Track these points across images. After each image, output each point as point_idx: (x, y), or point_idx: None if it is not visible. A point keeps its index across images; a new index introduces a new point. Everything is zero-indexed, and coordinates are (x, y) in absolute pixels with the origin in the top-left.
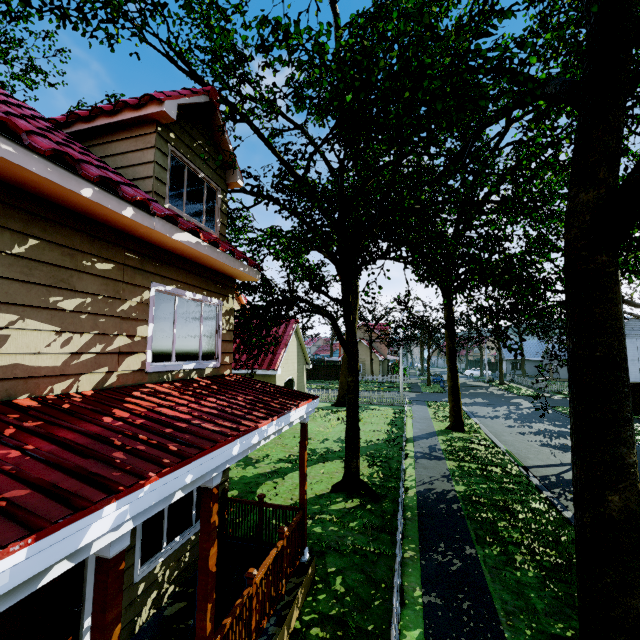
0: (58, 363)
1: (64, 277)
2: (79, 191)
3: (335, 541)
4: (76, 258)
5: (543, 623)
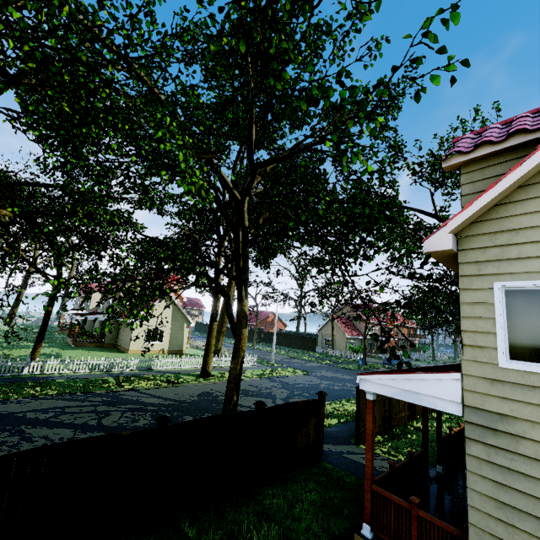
0: None
1: None
2: None
3: None
4: None
5: None
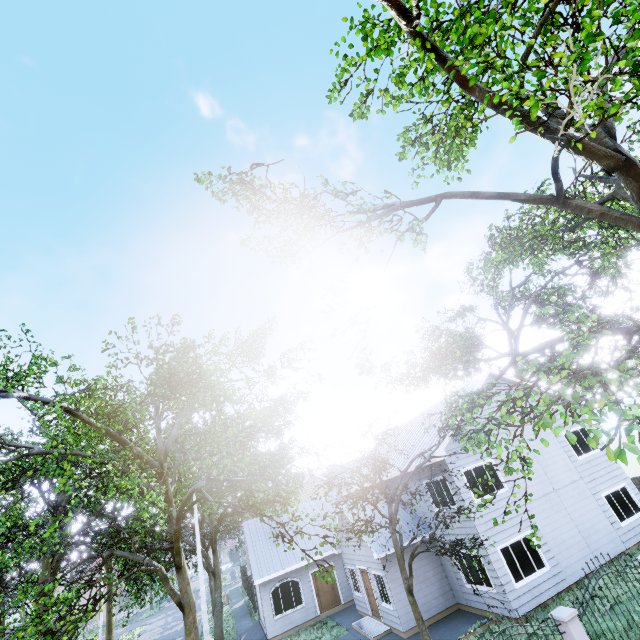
0: None
1: None
2: None
3: None
4: None
5: None
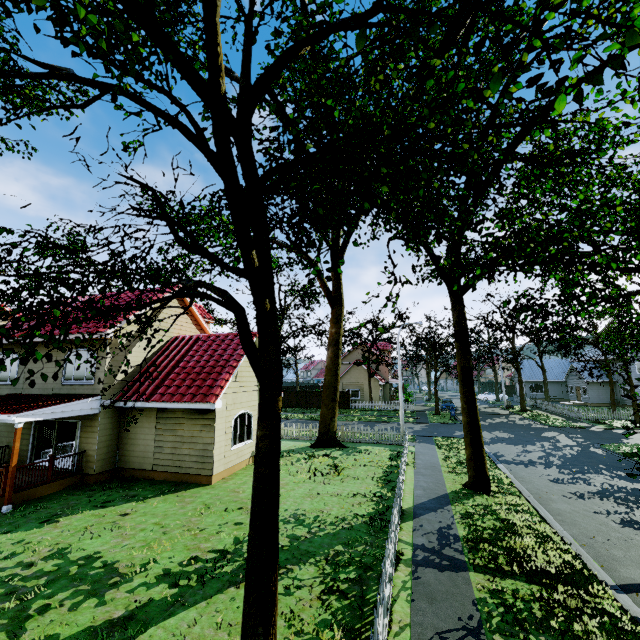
0: None
1: None
2: None
3: None
4: None
5: None
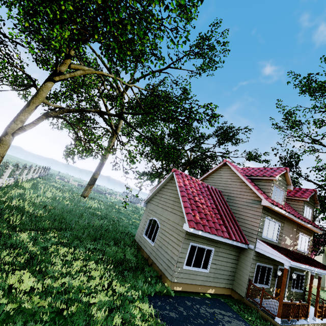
0: (289, 244)
1: (291, 231)
2: (299, 221)
3: None
4: (292, 228)
5: None
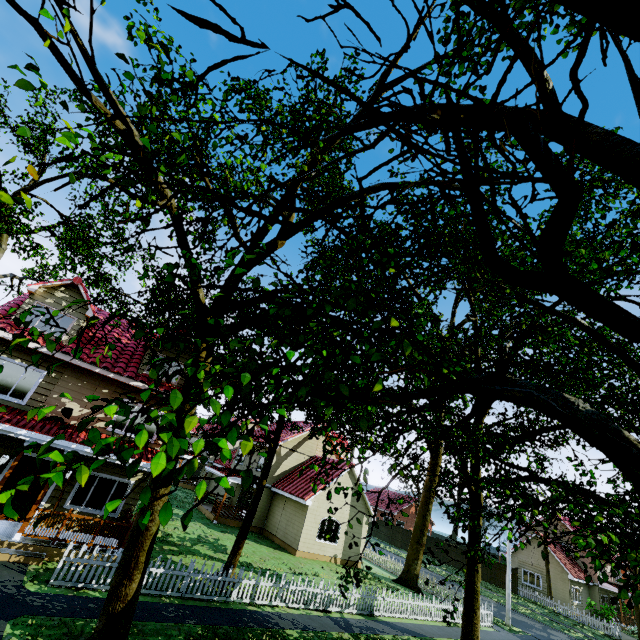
0: (76, 415)
1: (90, 392)
2: (95, 370)
3: (154, 575)
4: (97, 387)
5: (135, 636)
